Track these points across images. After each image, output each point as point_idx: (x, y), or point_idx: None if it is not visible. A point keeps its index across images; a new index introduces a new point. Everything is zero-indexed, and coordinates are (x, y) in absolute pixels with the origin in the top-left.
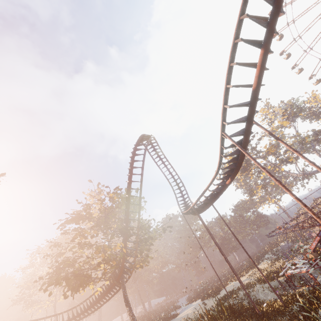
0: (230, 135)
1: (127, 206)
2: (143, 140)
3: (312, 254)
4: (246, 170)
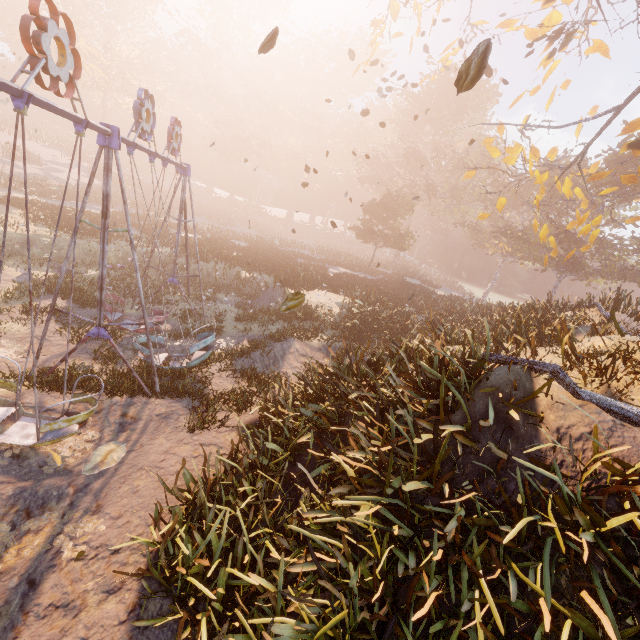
0: None
1: None
2: None
3: None
4: None
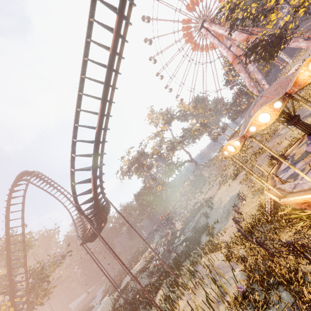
0: (87, 214)
1: (7, 265)
2: (20, 184)
3: (165, 246)
4: (139, 169)
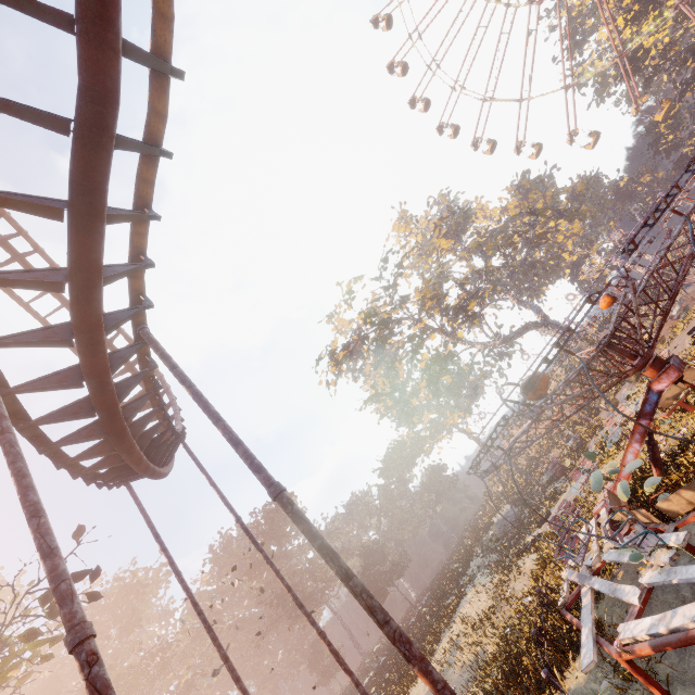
0: None
1: None
2: None
3: (694, 487)
4: (385, 350)
